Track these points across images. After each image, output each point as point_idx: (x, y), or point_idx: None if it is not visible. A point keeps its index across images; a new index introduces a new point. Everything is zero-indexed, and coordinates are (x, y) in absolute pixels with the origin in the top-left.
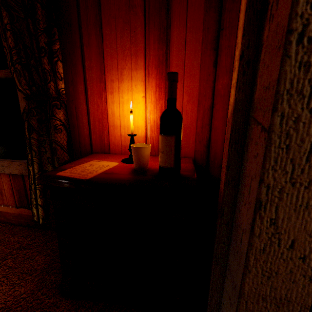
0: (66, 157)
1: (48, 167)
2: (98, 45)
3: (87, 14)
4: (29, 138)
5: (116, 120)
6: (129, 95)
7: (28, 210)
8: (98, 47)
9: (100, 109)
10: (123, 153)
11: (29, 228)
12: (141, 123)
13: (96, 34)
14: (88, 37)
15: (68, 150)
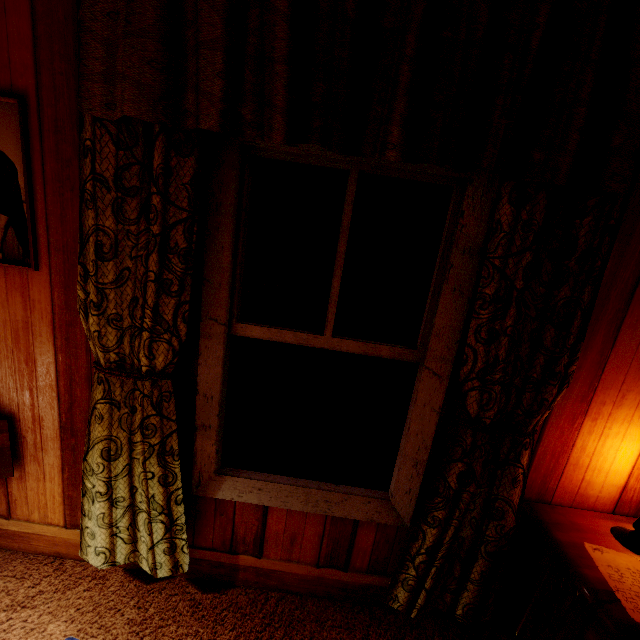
0: (512, 522)
1: (464, 532)
2: (602, 350)
3: (602, 306)
4: (460, 490)
5: (584, 458)
6: (622, 427)
7: (340, 573)
8: (601, 353)
9: (563, 439)
10: (573, 504)
11: (333, 602)
12: (625, 467)
13: (606, 336)
14: (589, 337)
15: (517, 510)
